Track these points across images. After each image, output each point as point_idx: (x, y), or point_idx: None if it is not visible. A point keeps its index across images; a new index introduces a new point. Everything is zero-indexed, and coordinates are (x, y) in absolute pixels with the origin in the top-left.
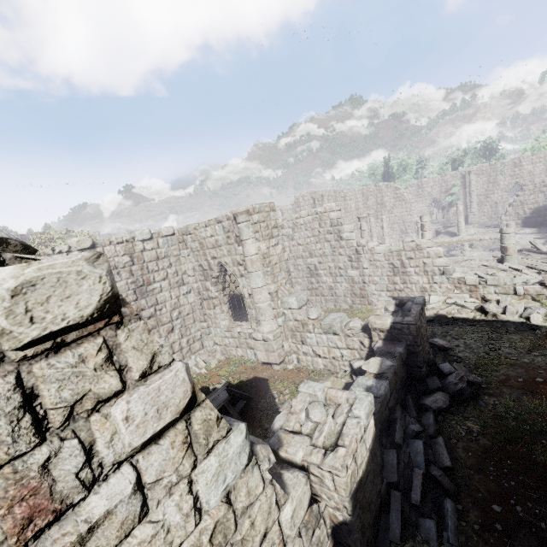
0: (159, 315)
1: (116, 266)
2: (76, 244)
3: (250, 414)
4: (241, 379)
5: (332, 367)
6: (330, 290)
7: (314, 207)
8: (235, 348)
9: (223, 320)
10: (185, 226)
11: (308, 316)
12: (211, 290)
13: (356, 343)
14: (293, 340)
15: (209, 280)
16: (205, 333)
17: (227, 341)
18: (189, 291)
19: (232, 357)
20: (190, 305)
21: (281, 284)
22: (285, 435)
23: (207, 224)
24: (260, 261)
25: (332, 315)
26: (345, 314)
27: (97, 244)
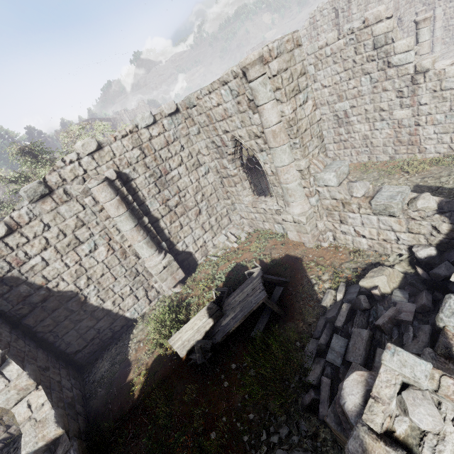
0: (184, 202)
1: (129, 162)
2: (82, 149)
3: (289, 303)
4: (273, 257)
5: (380, 249)
6: (364, 140)
7: (337, 23)
8: (262, 222)
9: (246, 196)
10: (187, 97)
11: (351, 194)
12: (229, 168)
13: (426, 228)
14: (329, 219)
15: (225, 158)
16: (230, 209)
17: (253, 216)
18: (207, 171)
19: (260, 230)
20: (211, 185)
21: (313, 155)
22: (372, 442)
23: (210, 89)
24: (284, 132)
25: (386, 191)
26: (408, 188)
27: (102, 143)
